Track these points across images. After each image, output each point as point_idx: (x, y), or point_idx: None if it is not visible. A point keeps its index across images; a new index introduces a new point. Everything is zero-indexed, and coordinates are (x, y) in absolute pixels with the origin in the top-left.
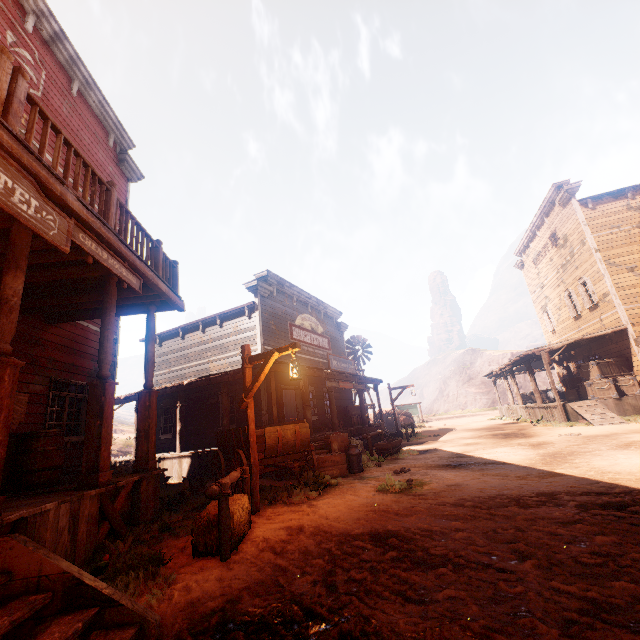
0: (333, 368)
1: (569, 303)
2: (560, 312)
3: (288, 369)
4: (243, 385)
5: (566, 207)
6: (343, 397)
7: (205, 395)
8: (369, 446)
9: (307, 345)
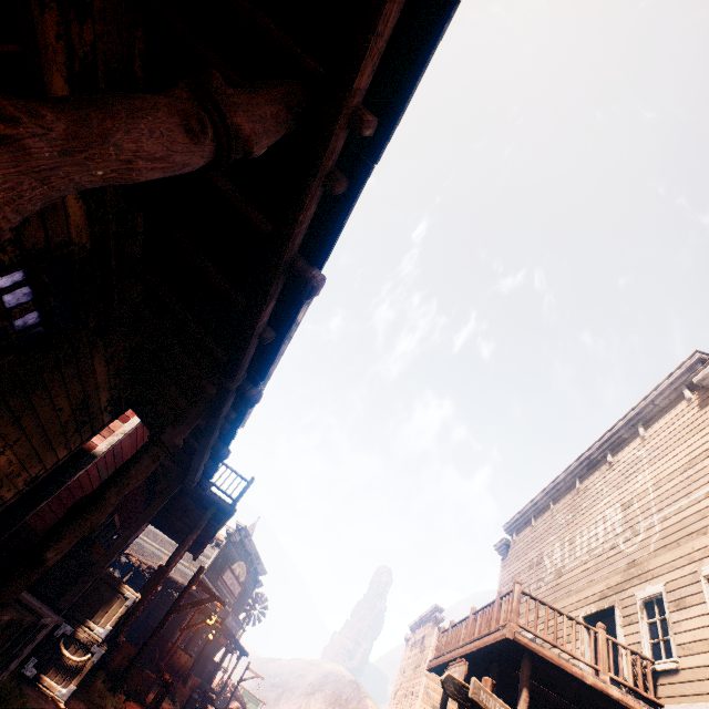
0: (226, 622)
1: (403, 701)
2: (398, 705)
3: (205, 608)
4: (189, 620)
5: (434, 626)
6: (213, 645)
7: (144, 574)
8: (202, 701)
9: (226, 586)
